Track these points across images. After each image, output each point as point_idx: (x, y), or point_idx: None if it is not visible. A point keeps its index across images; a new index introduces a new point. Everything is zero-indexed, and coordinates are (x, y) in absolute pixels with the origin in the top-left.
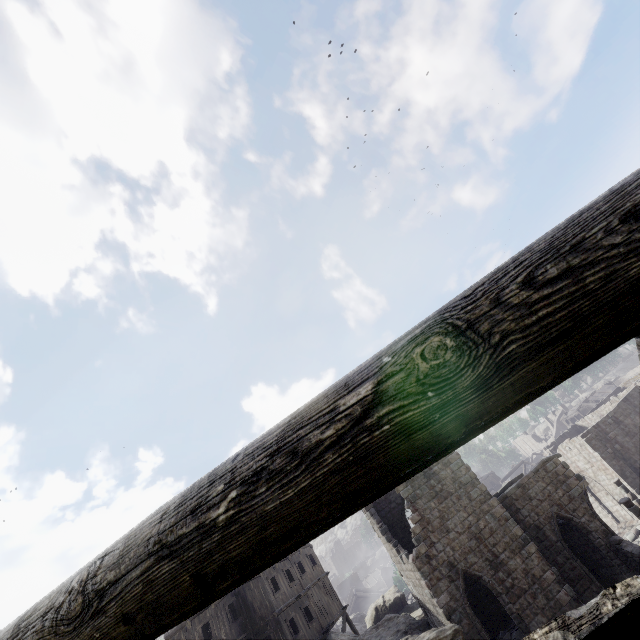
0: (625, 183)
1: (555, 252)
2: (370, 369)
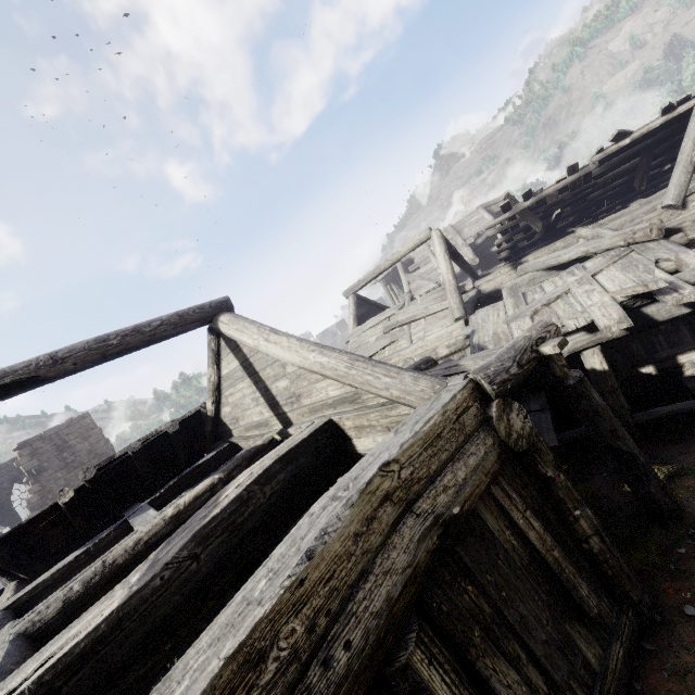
0: (213, 301)
1: (200, 308)
2: (160, 319)
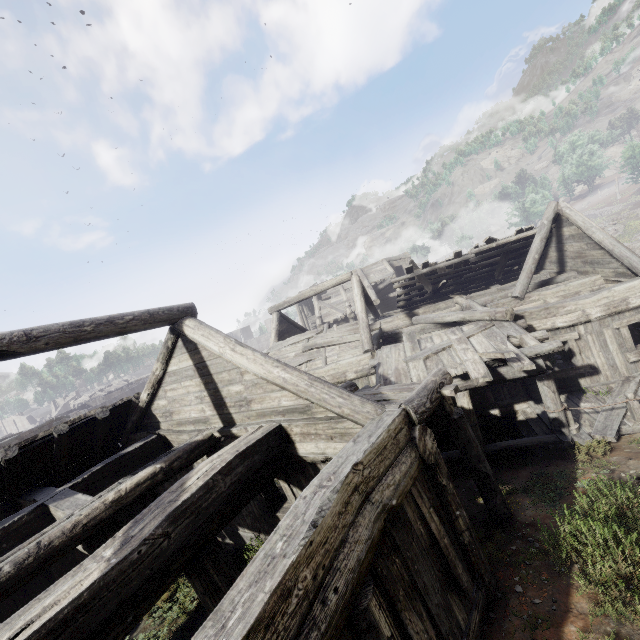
0: (181, 305)
1: (169, 310)
2: (133, 314)
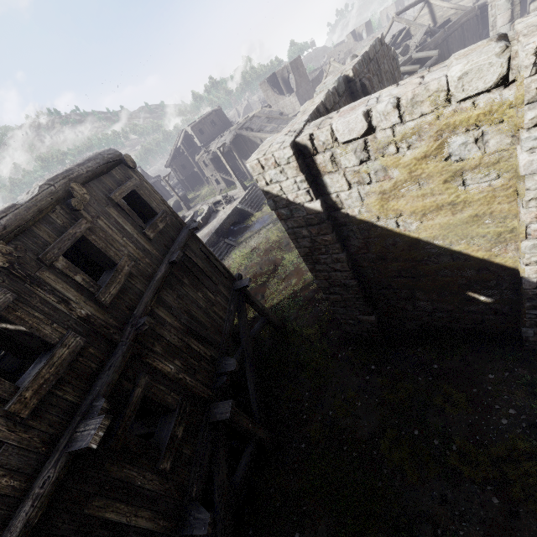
0: None
1: None
2: None
